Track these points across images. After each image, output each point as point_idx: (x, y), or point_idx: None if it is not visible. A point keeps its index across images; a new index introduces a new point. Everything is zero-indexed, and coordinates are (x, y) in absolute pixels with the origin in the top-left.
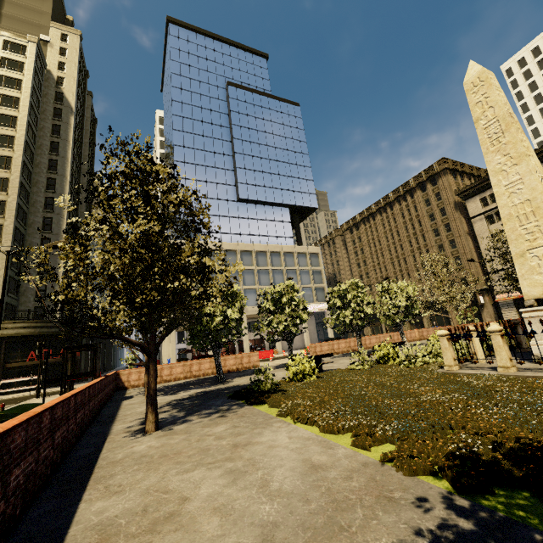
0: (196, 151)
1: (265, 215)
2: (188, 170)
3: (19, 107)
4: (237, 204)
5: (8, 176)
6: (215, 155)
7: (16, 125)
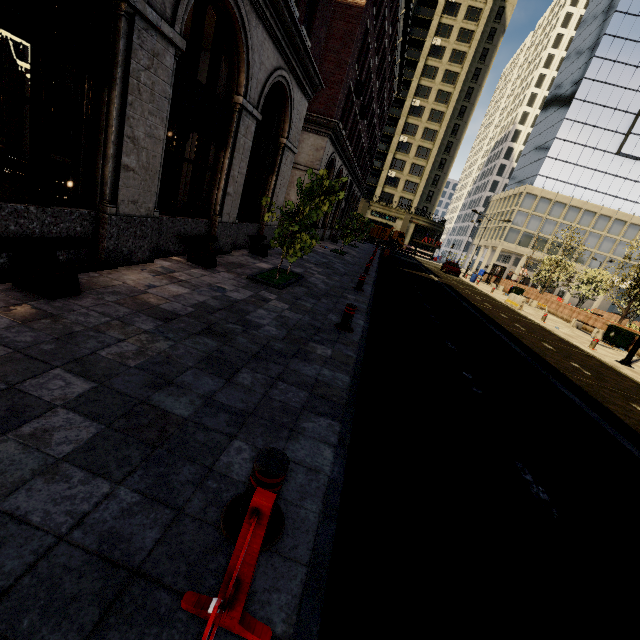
0: (605, 86)
1: (638, 176)
2: (582, 111)
3: (470, 41)
4: (614, 157)
5: (445, 111)
6: (625, 92)
7: (463, 61)
